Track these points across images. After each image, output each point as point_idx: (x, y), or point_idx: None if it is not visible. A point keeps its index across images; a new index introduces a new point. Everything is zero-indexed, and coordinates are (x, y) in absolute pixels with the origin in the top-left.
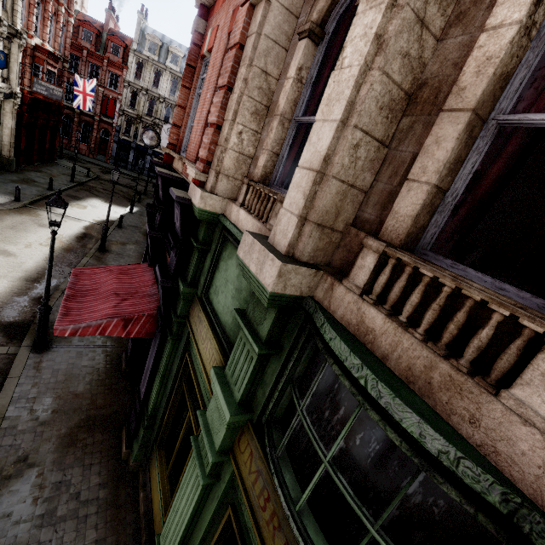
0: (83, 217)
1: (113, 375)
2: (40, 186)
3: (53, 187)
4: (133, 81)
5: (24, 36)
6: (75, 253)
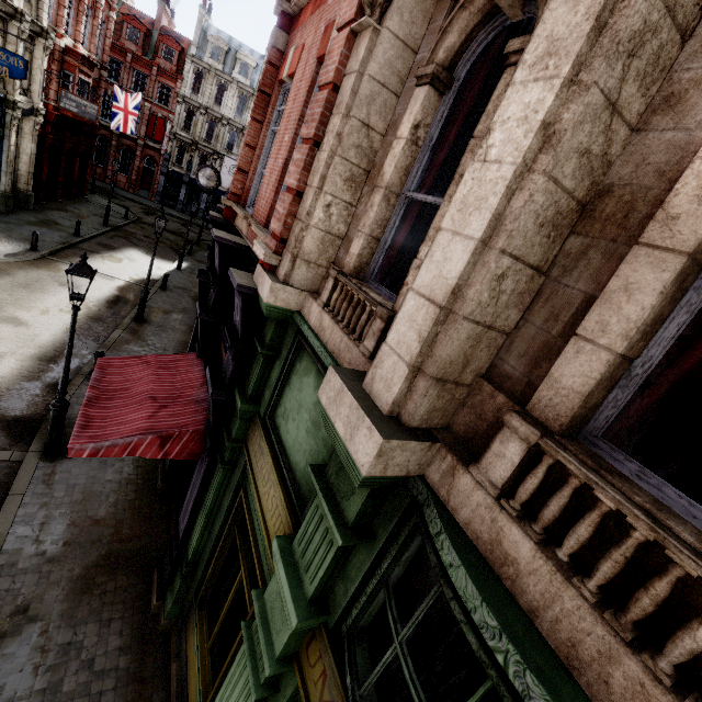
0: (118, 274)
1: (145, 495)
2: (64, 231)
3: (80, 232)
4: (189, 96)
5: (51, 35)
6: (104, 323)
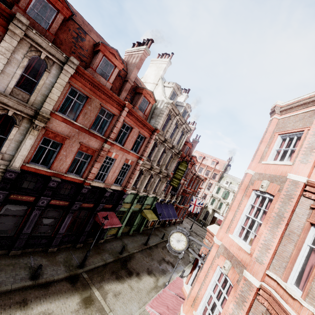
0: None
1: (83, 248)
2: None
3: None
4: None
5: None
6: None
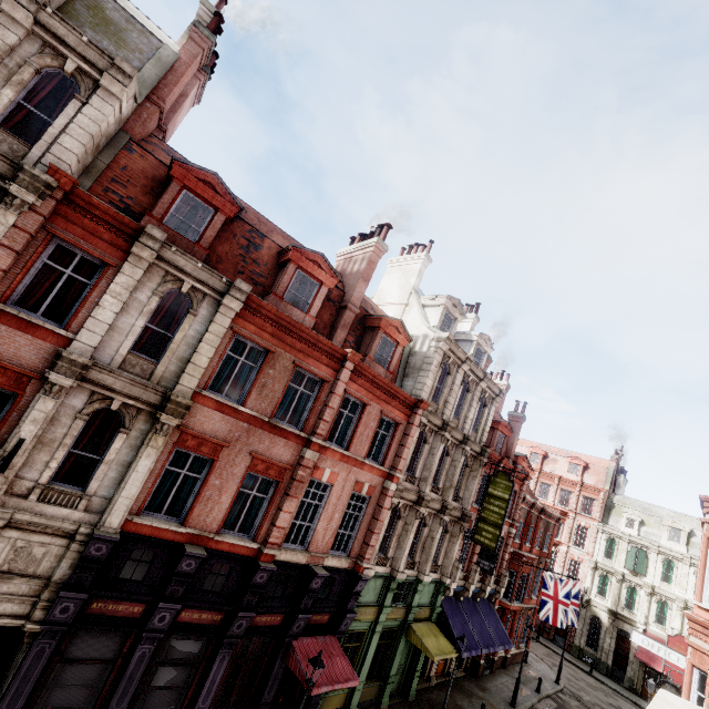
0: None
1: None
2: None
3: None
4: None
5: None
6: None
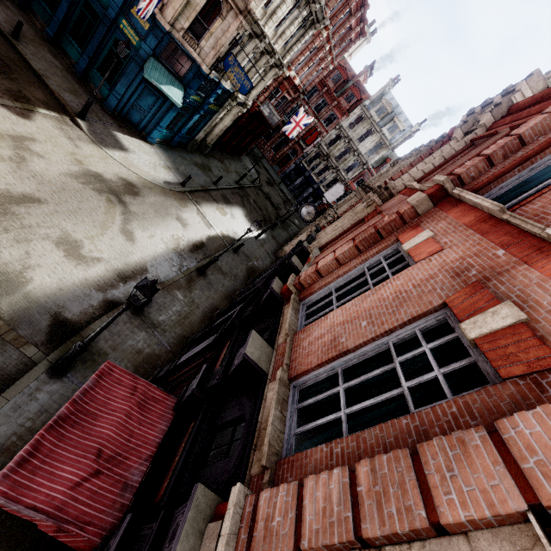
0: (216, 224)
1: None
2: (210, 177)
3: (218, 182)
4: (345, 127)
5: (284, 68)
6: (178, 262)
